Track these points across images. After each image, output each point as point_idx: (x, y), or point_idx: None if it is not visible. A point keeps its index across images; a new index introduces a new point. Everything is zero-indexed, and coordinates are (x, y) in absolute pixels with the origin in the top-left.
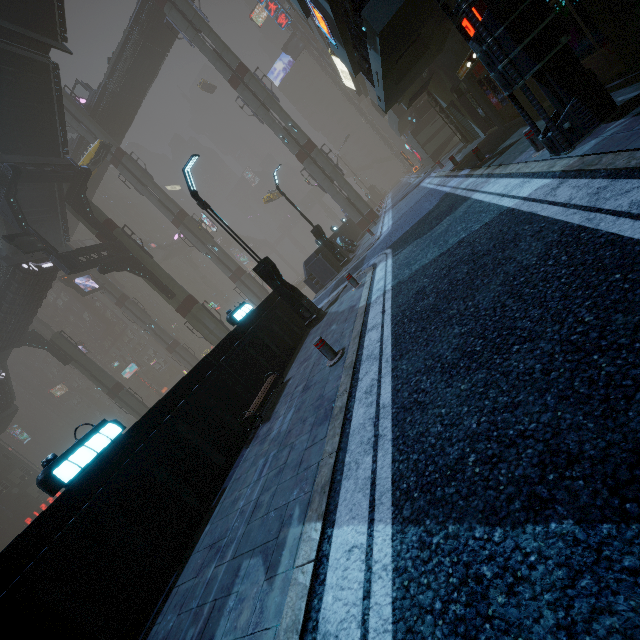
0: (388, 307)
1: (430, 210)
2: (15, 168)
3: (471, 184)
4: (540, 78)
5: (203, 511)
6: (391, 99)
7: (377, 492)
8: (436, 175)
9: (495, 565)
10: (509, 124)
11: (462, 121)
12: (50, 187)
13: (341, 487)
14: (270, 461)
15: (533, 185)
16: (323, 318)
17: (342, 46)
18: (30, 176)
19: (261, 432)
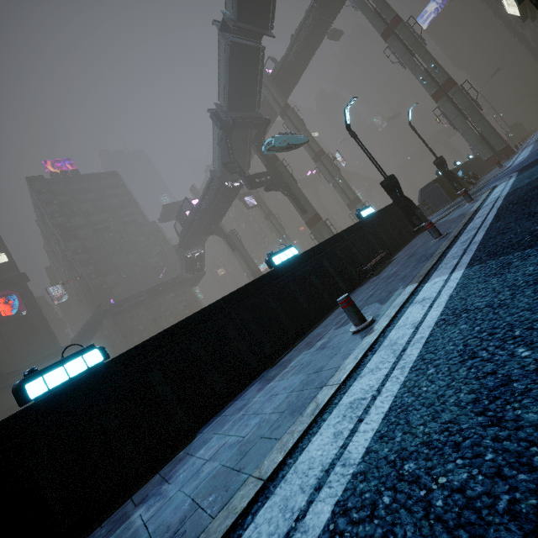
0: (497, 204)
1: None
2: (233, 120)
3: None
4: None
5: (332, 306)
6: None
7: (458, 265)
8: None
9: (520, 257)
10: None
11: None
12: (246, 133)
13: (433, 274)
14: (380, 284)
15: None
16: None
17: None
18: (239, 125)
19: (371, 280)
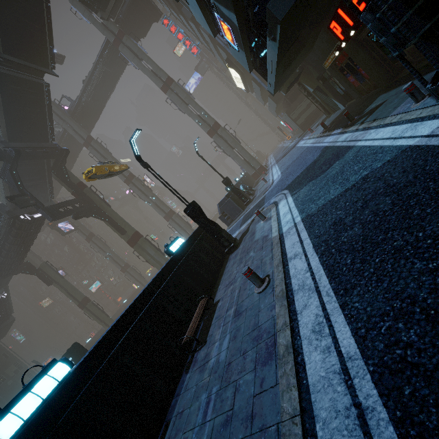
0: (305, 237)
1: (315, 159)
2: (17, 151)
3: (349, 137)
4: (428, 36)
5: None
6: (278, 84)
7: None
8: (309, 138)
9: None
10: (366, 96)
11: (325, 100)
12: (41, 162)
13: None
14: (213, 400)
15: (430, 125)
16: (239, 246)
17: (242, 49)
18: (27, 156)
19: (199, 356)
